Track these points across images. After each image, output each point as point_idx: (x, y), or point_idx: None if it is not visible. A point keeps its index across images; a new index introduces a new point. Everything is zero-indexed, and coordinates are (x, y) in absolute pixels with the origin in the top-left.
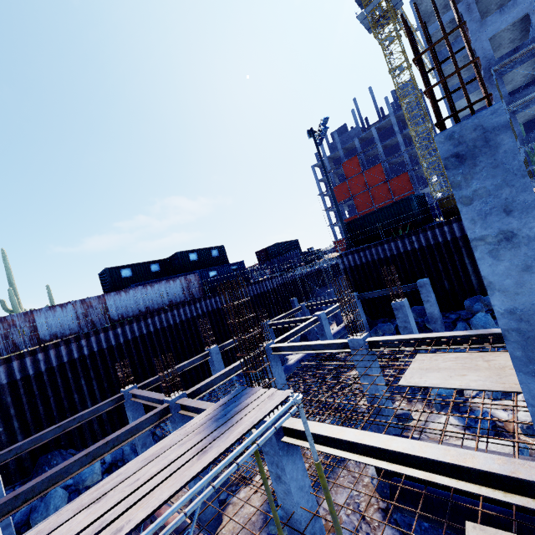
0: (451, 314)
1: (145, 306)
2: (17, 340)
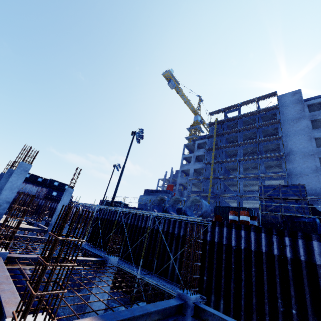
0: None
1: None
2: None
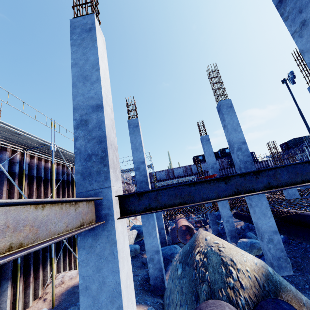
0: None
1: (204, 170)
2: (170, 176)
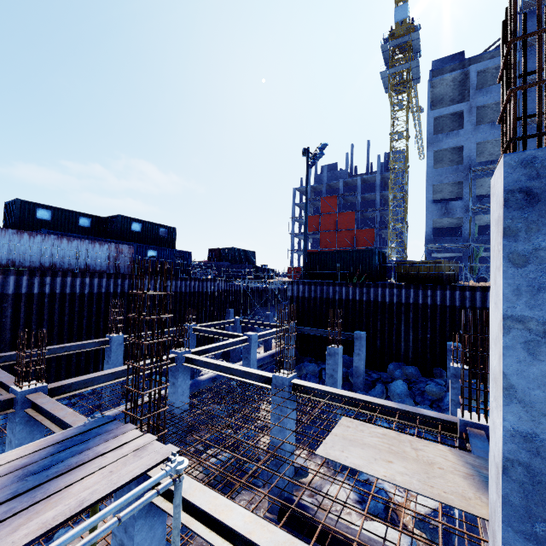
0: (374, 373)
1: (50, 260)
2: None
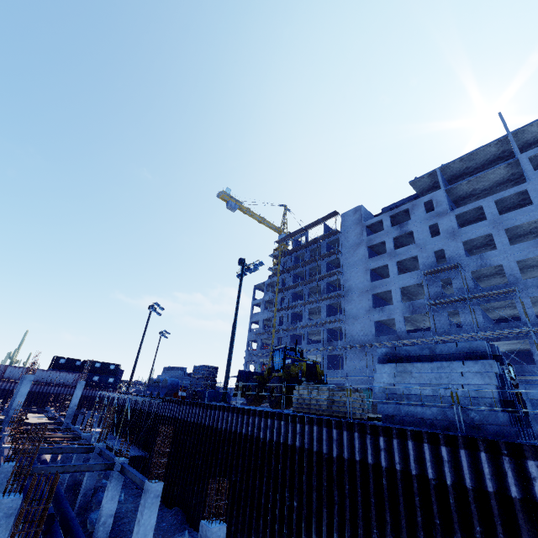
0: None
1: (51, 380)
2: None
